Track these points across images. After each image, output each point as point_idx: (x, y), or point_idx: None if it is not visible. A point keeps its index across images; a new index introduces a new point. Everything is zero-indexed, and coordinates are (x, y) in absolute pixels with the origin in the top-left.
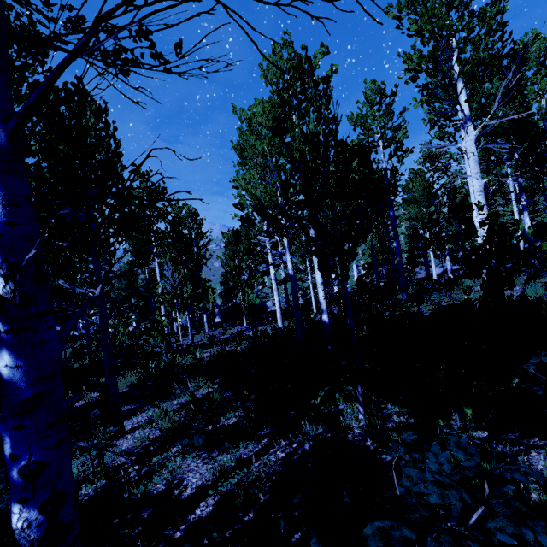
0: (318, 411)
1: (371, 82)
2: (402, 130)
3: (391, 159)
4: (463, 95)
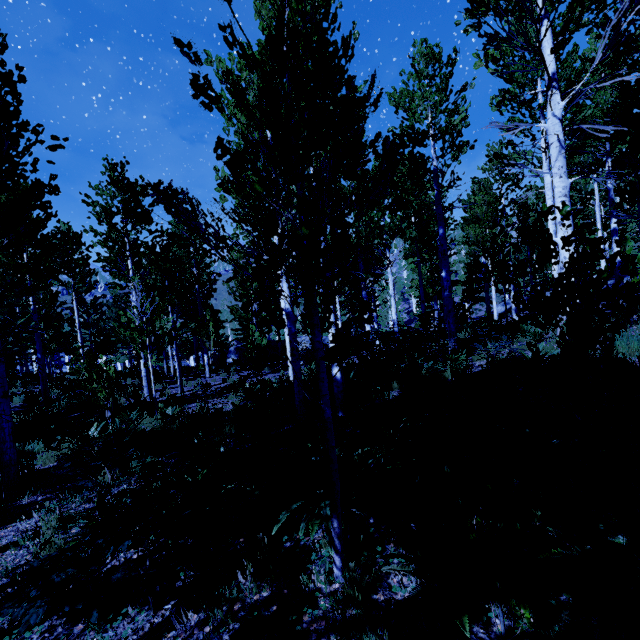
0: (279, 542)
1: (421, 42)
2: (460, 114)
3: (443, 153)
4: (549, 44)
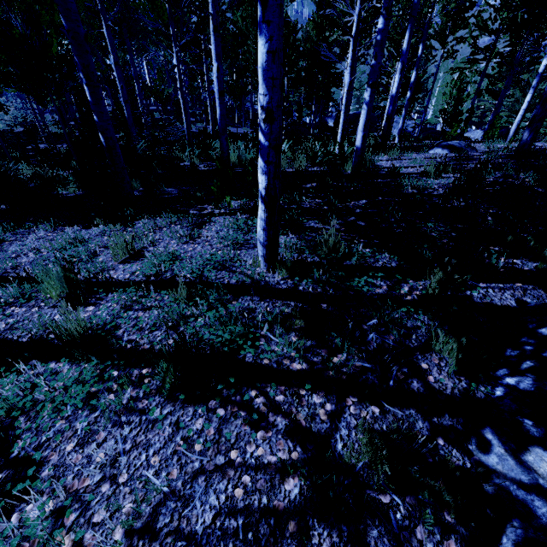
0: None
1: None
2: None
3: None
4: None
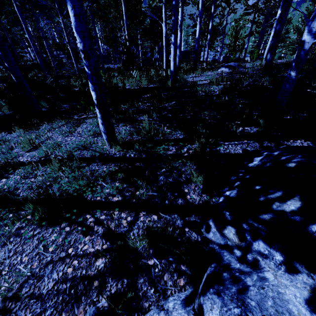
0: None
1: None
2: None
3: None
4: None
